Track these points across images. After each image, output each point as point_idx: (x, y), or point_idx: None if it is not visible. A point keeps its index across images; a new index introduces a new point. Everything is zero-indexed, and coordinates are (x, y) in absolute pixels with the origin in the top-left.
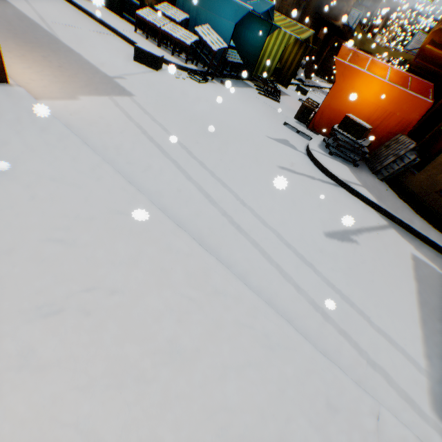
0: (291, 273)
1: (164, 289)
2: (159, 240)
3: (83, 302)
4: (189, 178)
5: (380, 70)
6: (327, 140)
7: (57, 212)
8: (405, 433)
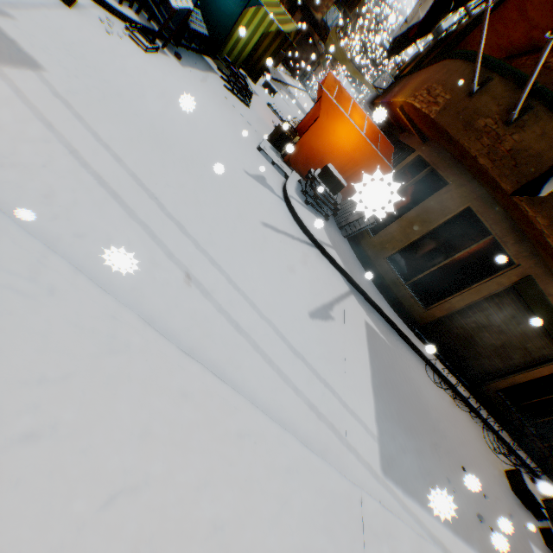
0: (290, 374)
1: (191, 454)
2: (168, 384)
3: (103, 524)
4: (170, 255)
5: (359, 117)
6: (303, 183)
7: (5, 381)
8: (375, 505)
